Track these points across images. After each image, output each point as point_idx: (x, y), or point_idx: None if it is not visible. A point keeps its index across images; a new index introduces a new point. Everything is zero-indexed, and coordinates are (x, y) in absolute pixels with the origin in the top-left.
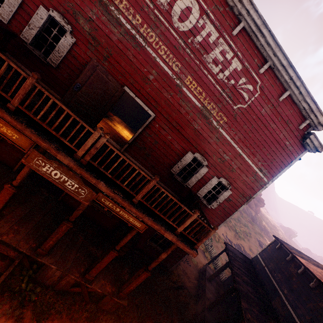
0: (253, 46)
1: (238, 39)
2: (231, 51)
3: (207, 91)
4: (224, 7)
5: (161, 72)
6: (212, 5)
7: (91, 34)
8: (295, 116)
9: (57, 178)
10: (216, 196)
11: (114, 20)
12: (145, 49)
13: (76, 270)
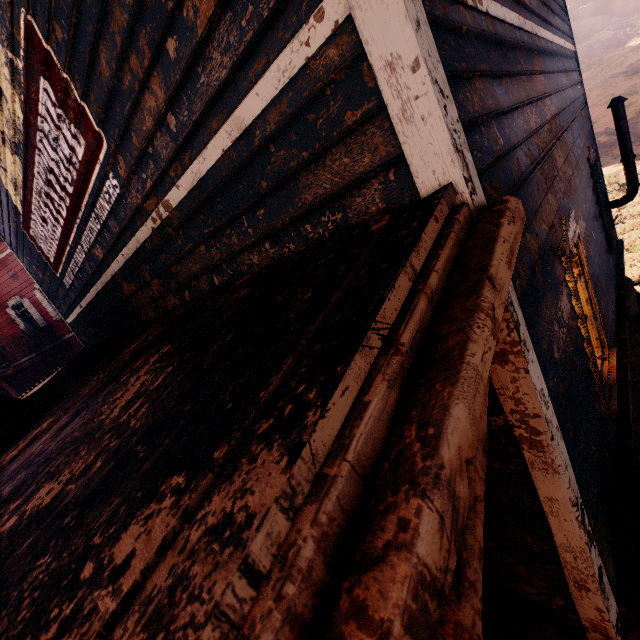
0: None
1: None
2: None
3: None
4: None
5: None
6: None
7: None
8: None
9: None
10: None
11: None
12: None
13: None
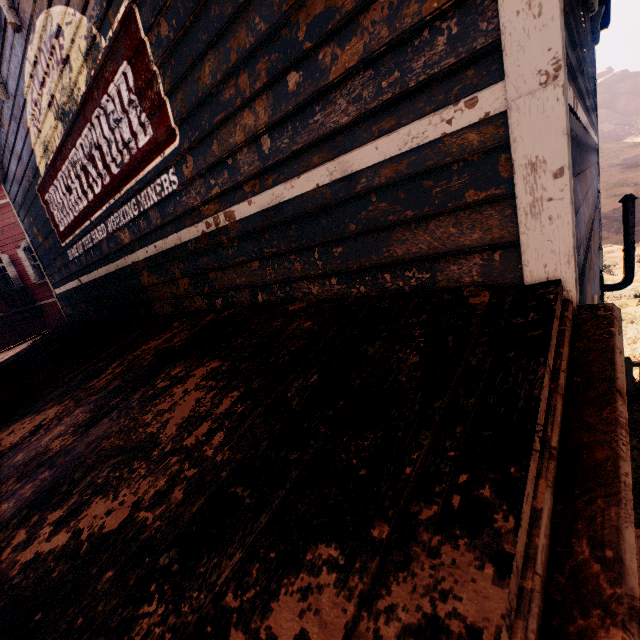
0: None
1: None
2: None
3: None
4: None
5: None
6: None
7: None
8: None
9: None
10: None
11: None
12: None
13: None
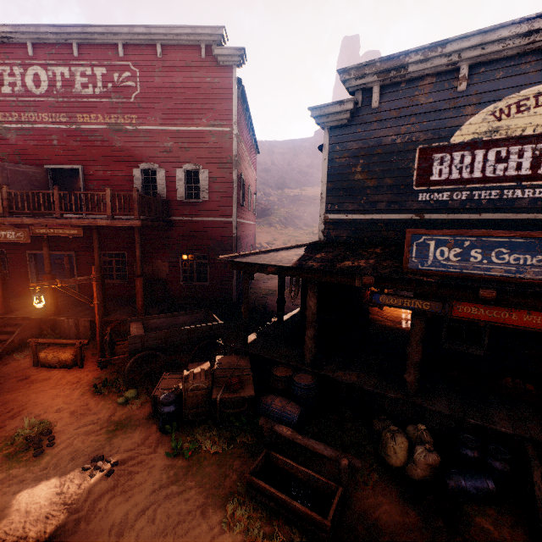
0: (98, 47)
1: (83, 54)
2: (88, 67)
3: (99, 111)
4: (54, 48)
5: (59, 132)
6: (46, 56)
7: (0, 153)
8: (189, 53)
9: (0, 237)
10: (200, 187)
11: (4, 131)
12: (35, 129)
13: (88, 316)
